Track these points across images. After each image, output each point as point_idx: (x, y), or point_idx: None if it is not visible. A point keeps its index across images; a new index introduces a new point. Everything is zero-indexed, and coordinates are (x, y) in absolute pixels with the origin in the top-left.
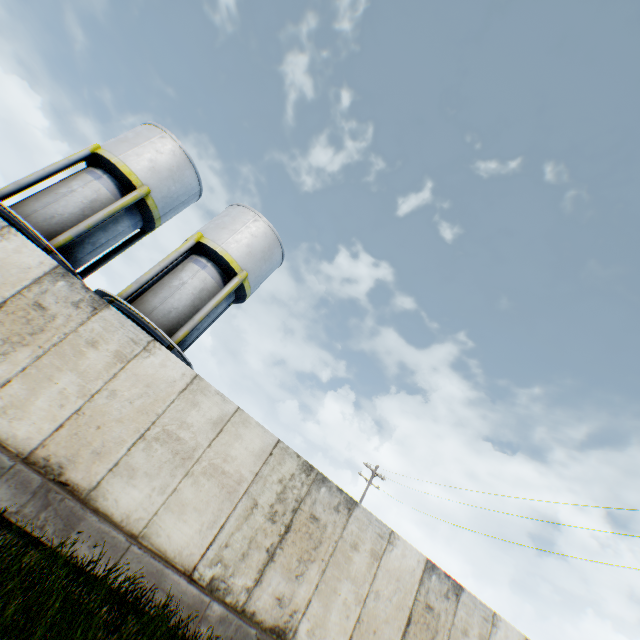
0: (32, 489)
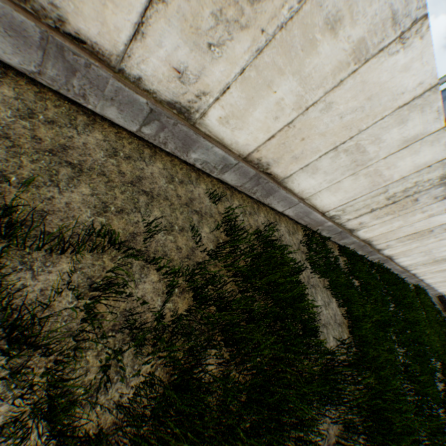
0: (416, 281)
